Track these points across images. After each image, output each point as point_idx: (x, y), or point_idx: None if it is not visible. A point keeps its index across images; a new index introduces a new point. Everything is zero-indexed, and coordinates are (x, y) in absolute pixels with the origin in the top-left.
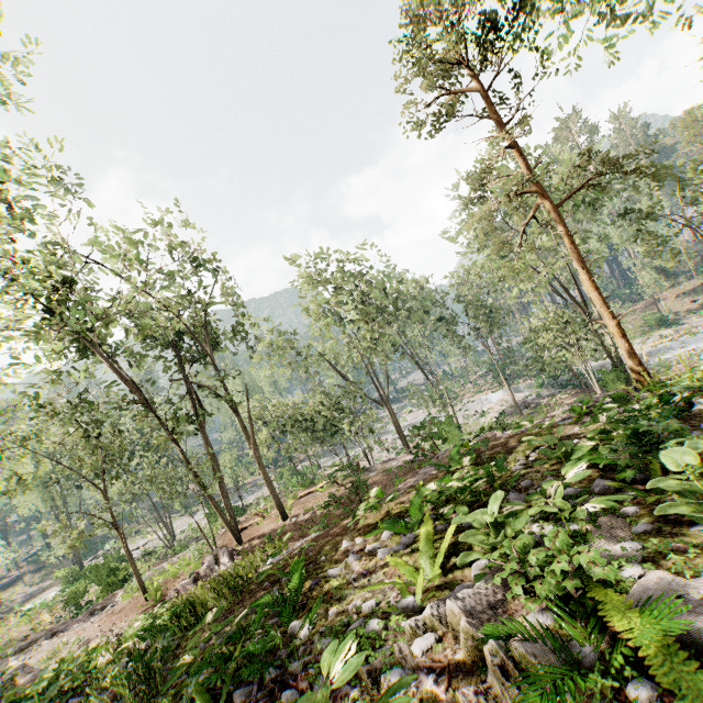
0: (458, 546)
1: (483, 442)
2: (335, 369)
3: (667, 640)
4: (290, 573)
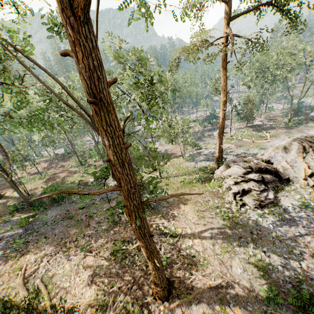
0: None
1: None
2: None
3: None
4: None
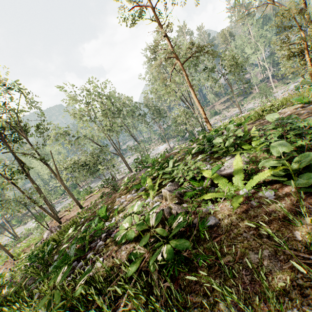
0: (161, 183)
1: (163, 155)
2: (94, 141)
3: (216, 175)
4: (99, 211)
